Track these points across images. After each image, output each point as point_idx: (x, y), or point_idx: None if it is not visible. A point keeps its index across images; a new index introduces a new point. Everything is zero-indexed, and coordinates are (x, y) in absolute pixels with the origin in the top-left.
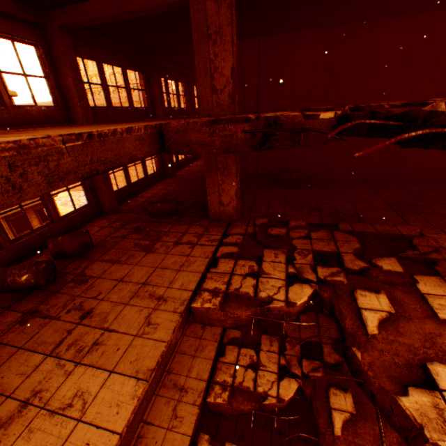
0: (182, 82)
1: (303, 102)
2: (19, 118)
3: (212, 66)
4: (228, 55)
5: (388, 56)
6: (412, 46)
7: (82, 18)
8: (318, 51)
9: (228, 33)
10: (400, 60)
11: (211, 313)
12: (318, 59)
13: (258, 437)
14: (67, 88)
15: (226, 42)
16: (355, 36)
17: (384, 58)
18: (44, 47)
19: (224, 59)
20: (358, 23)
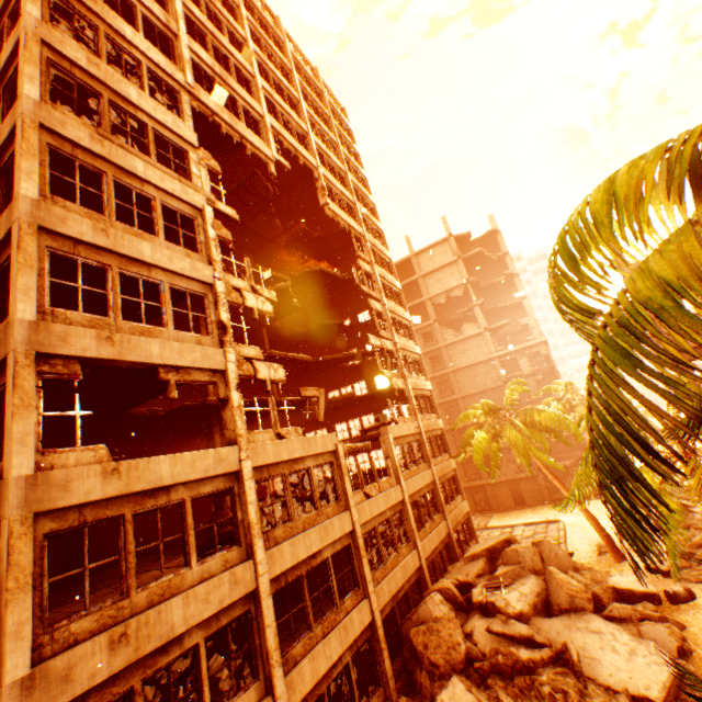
0: None
1: None
2: None
3: None
4: None
5: None
6: None
7: None
8: None
9: None
10: None
11: (133, 409)
12: None
13: (156, 559)
14: None
15: None
16: None
17: None
18: None
19: None
20: None
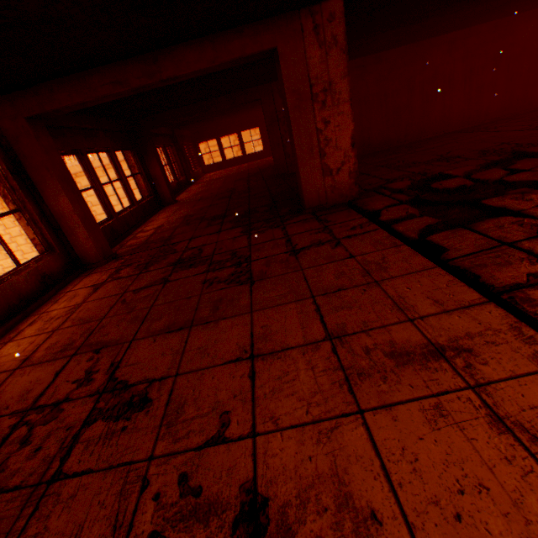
0: (169, 145)
1: (360, 146)
2: (2, 306)
3: (321, 138)
4: (344, 119)
5: (446, 78)
6: (469, 63)
7: (77, 98)
8: (367, 83)
9: (342, 88)
10: (459, 80)
11: None
12: (369, 93)
13: None
14: (61, 216)
15: (340, 102)
16: (407, 60)
17: (442, 81)
18: (3, 159)
19: (338, 126)
20: (408, 44)
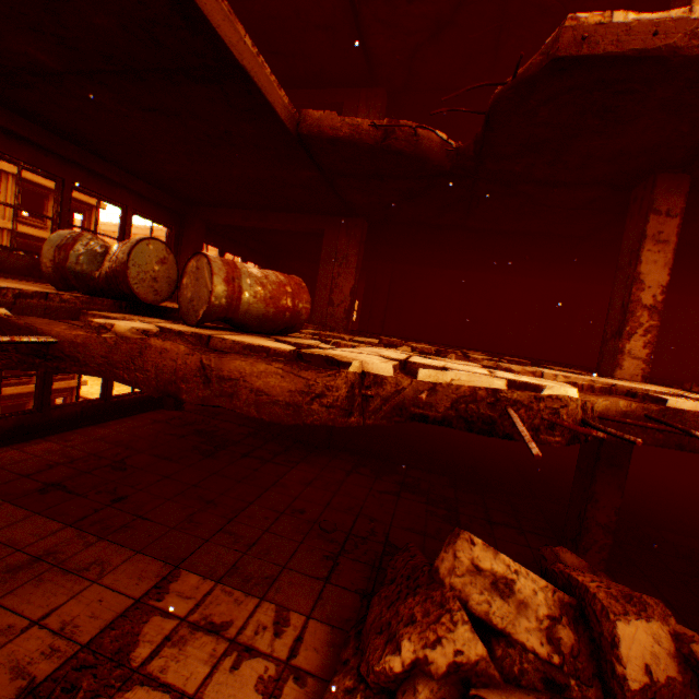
0: None
1: None
2: None
3: None
4: None
5: None
6: None
7: None
8: None
9: None
10: None
11: (324, 121)
12: None
13: (332, 516)
14: None
15: None
16: None
17: None
18: None
19: None
20: None
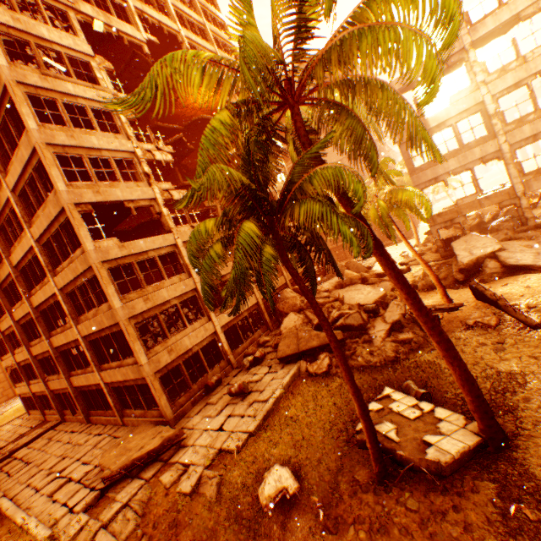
0: None
1: None
2: None
3: None
4: None
5: None
6: None
7: None
8: None
9: None
10: None
11: (116, 229)
12: None
13: None
14: None
15: None
16: None
17: None
18: None
19: None
20: None
